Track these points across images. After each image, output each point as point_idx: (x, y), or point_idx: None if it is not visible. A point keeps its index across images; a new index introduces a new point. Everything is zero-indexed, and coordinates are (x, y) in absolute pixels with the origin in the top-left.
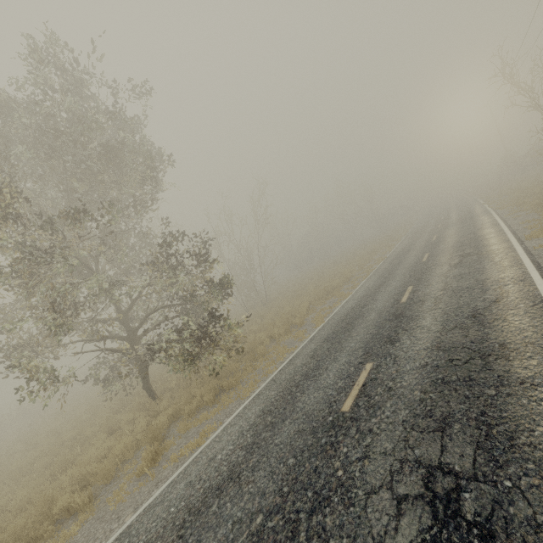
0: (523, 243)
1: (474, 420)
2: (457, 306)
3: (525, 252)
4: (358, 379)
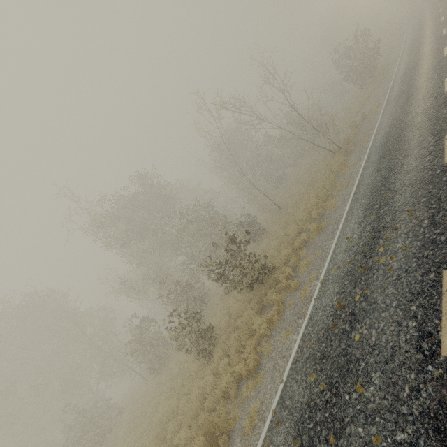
0: None
1: None
2: None
3: None
4: None
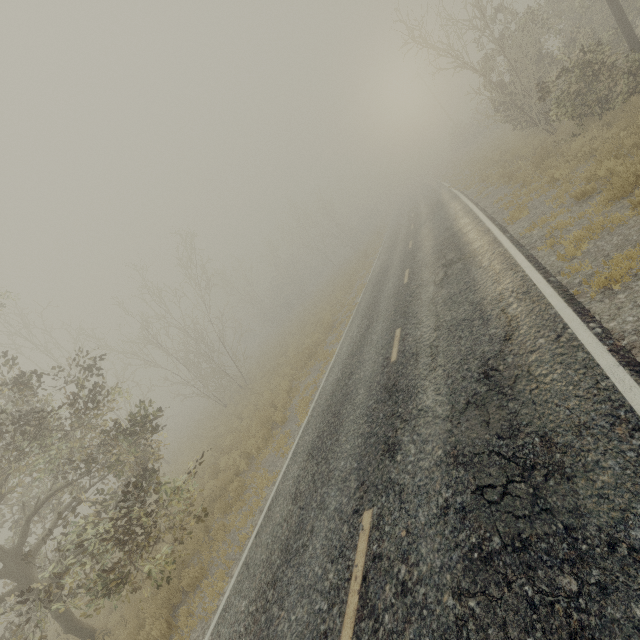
0: (507, 231)
1: None
2: (460, 358)
3: (513, 244)
4: (355, 561)
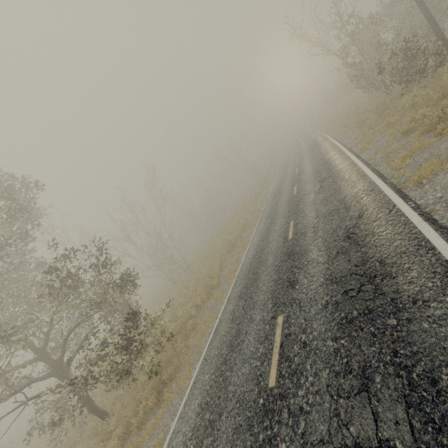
0: (360, 157)
1: (391, 365)
2: (332, 231)
3: (364, 164)
4: (275, 339)
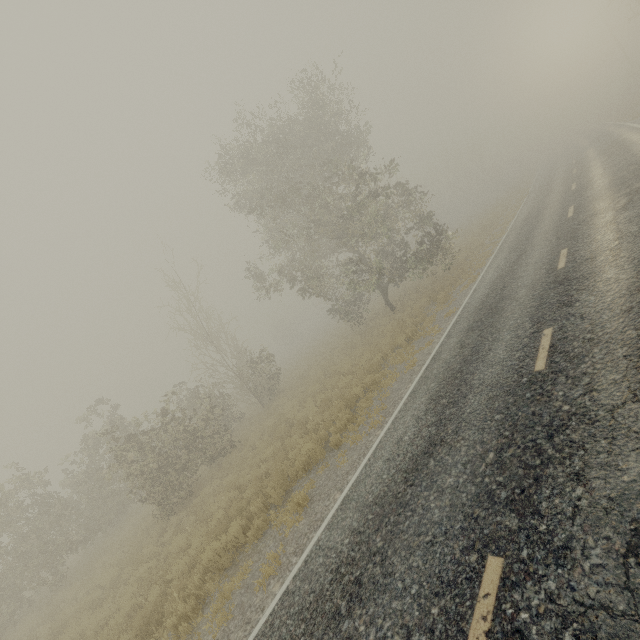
0: None
1: None
2: (618, 168)
3: None
4: (568, 211)
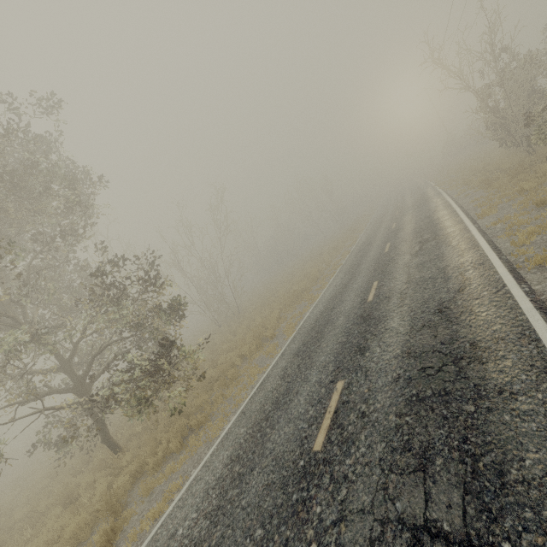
0: (476, 223)
1: (457, 450)
2: (423, 301)
3: (479, 232)
4: (329, 404)
